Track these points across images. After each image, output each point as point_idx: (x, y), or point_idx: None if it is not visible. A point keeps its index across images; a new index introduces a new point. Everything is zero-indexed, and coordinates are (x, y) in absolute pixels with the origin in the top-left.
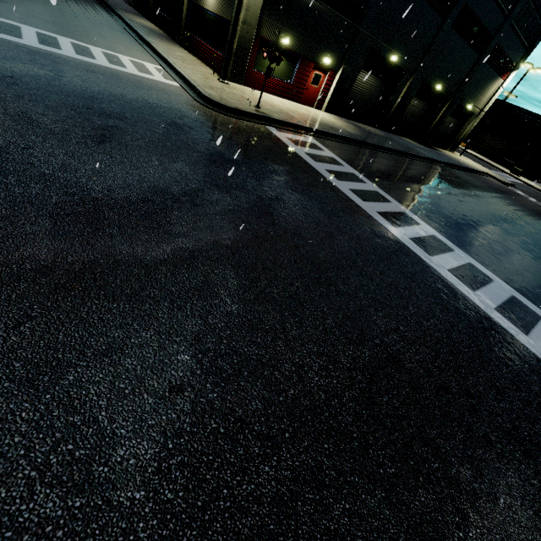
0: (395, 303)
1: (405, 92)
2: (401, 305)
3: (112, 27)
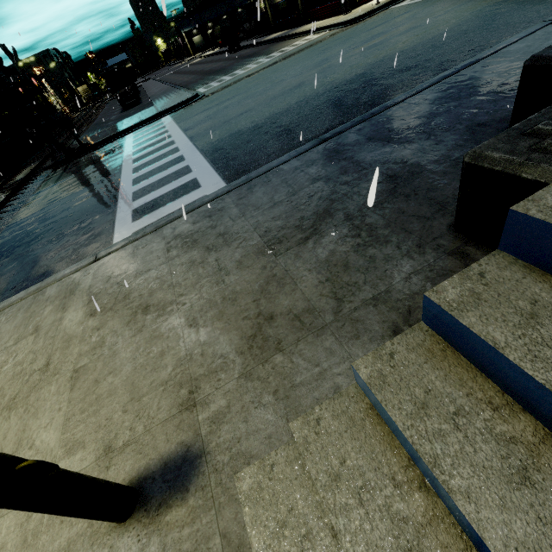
0: None
1: None
2: None
3: (270, 46)
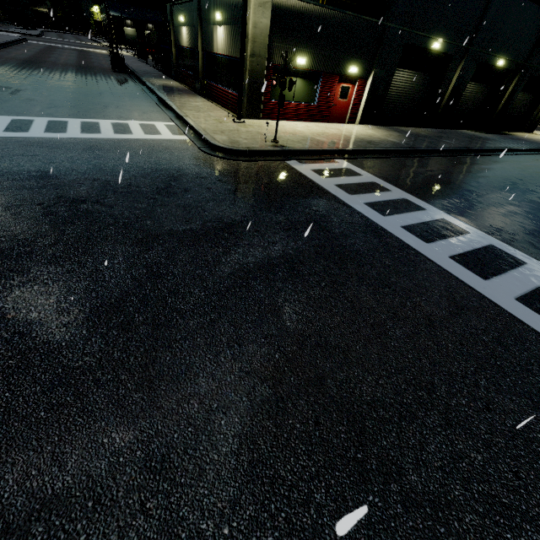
0: (537, 499)
1: (456, 79)
2: None
3: (134, 96)
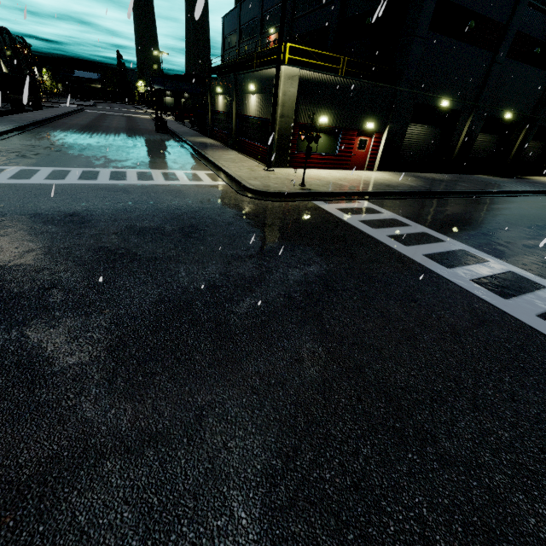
0: None
1: (467, 131)
2: None
3: (176, 151)
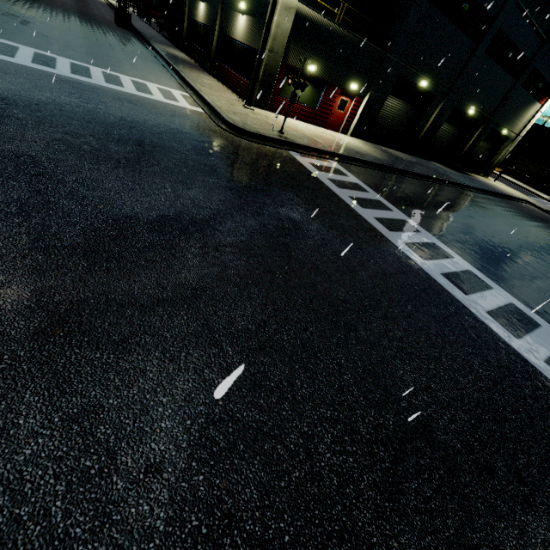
0: (425, 353)
1: (435, 117)
2: (432, 356)
3: (144, 57)
